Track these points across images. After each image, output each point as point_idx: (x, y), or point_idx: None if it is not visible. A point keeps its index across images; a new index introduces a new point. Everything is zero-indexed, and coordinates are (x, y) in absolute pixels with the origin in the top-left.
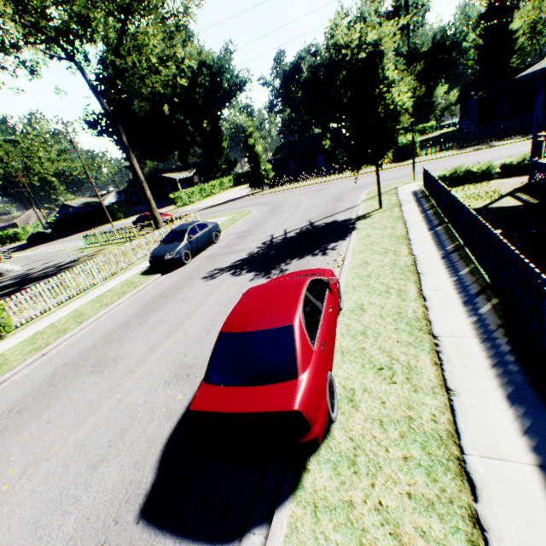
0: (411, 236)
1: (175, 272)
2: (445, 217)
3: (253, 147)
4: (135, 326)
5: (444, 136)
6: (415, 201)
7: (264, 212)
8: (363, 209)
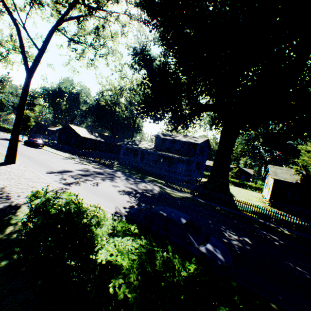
0: None
1: None
2: None
3: None
4: None
5: None
6: None
7: None
8: None
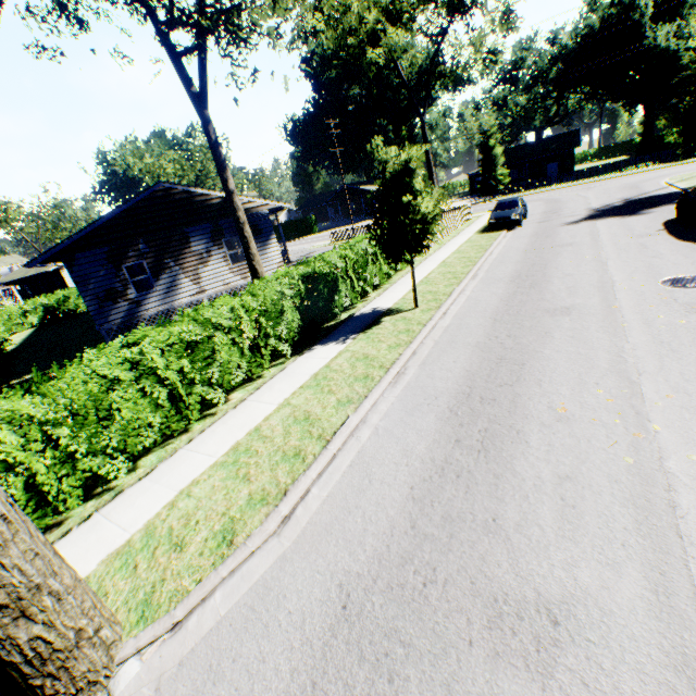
0: None
1: (518, 230)
2: None
3: (492, 149)
4: (549, 240)
5: None
6: None
7: (541, 204)
8: (683, 186)
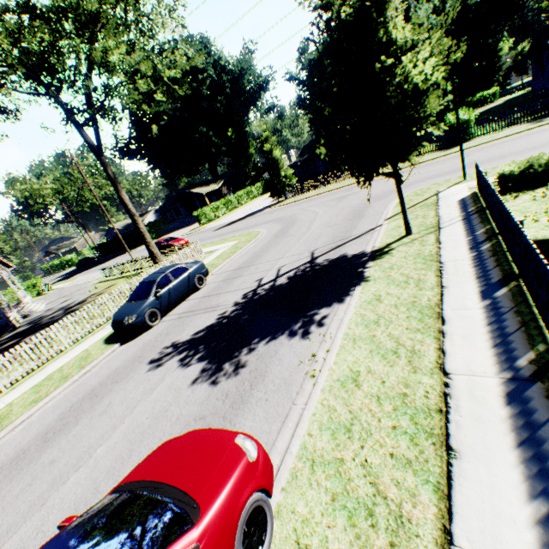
0: (447, 310)
1: (135, 341)
2: (514, 265)
3: (270, 152)
4: (23, 465)
5: (512, 102)
6: (463, 221)
7: (272, 235)
8: (384, 235)
